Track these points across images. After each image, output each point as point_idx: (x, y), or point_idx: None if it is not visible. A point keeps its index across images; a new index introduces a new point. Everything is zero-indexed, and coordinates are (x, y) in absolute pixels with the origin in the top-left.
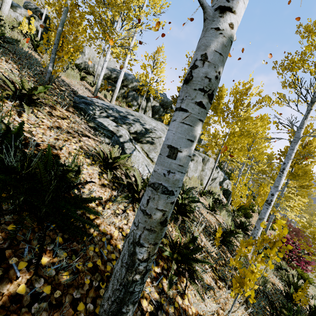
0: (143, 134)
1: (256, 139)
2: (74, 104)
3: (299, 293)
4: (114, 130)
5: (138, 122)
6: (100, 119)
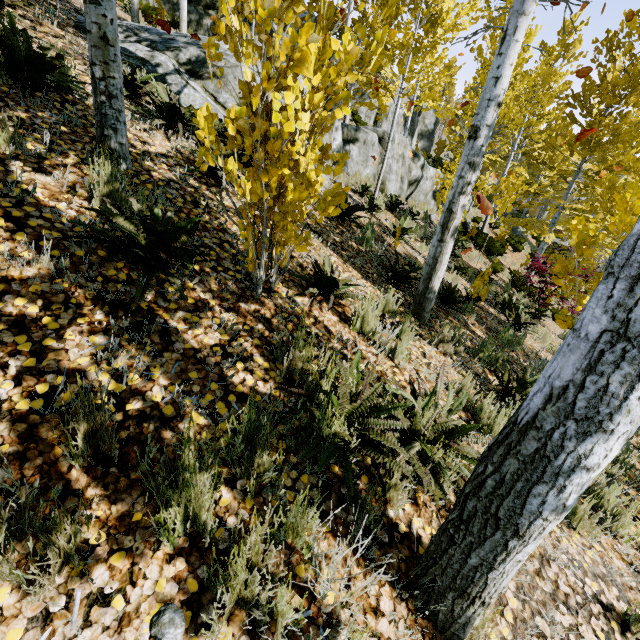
0: (202, 62)
1: None
2: (76, 24)
3: (475, 282)
4: (147, 57)
5: (194, 45)
6: (124, 44)
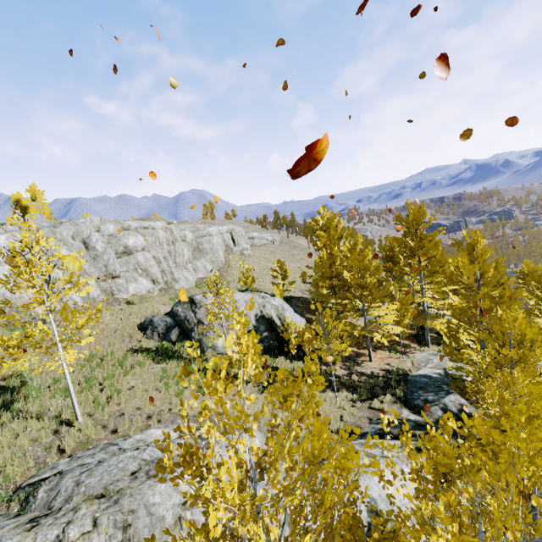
0: None
1: None
2: None
3: None
4: None
5: None
6: None
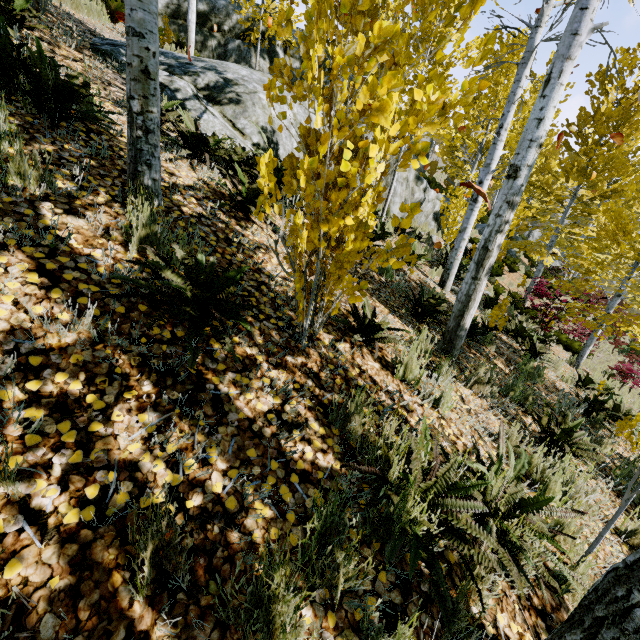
0: (220, 87)
1: (497, 98)
2: (92, 47)
3: (493, 312)
4: (166, 82)
5: (211, 70)
6: None
